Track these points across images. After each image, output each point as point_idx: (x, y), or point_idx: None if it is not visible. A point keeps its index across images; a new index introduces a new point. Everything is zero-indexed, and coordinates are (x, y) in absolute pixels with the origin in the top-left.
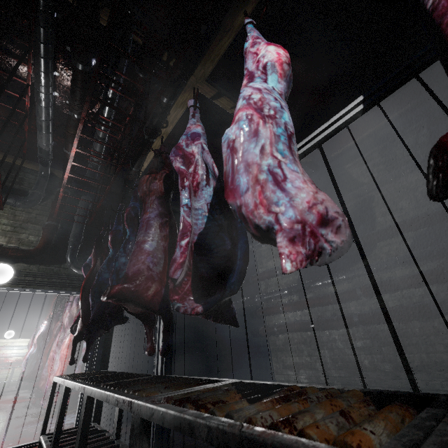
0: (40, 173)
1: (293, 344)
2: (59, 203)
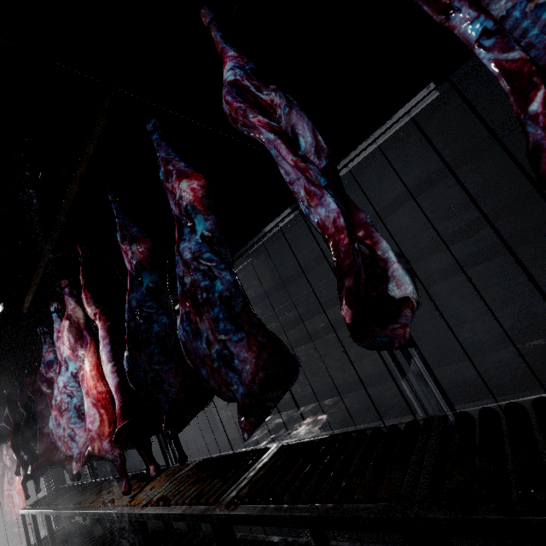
0: None
1: None
2: None
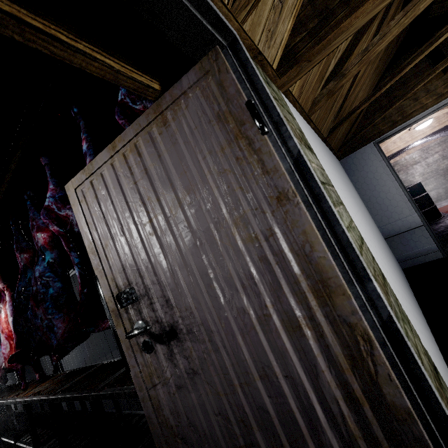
0: None
1: None
2: None
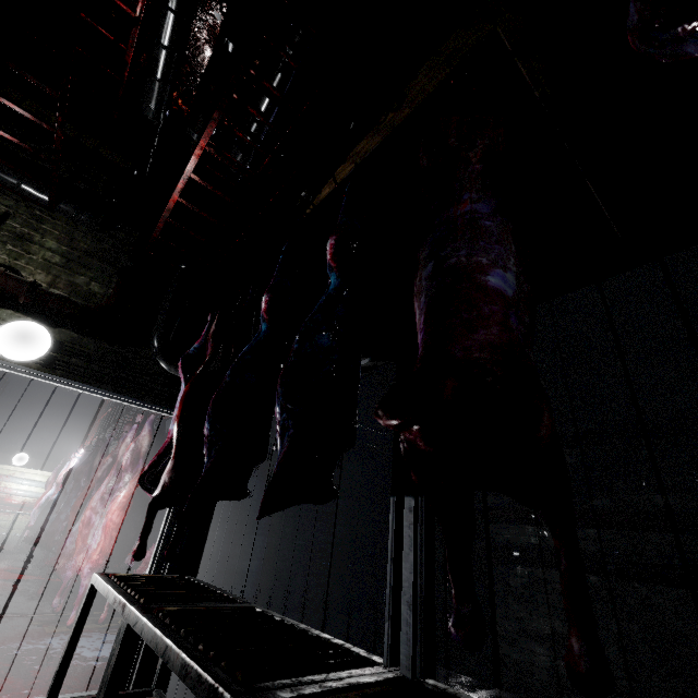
0: (131, 174)
1: (551, 591)
2: (165, 219)
